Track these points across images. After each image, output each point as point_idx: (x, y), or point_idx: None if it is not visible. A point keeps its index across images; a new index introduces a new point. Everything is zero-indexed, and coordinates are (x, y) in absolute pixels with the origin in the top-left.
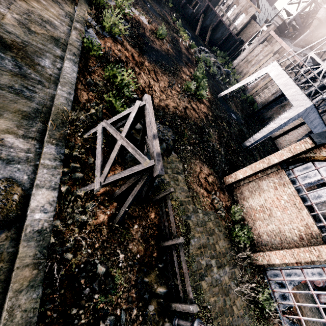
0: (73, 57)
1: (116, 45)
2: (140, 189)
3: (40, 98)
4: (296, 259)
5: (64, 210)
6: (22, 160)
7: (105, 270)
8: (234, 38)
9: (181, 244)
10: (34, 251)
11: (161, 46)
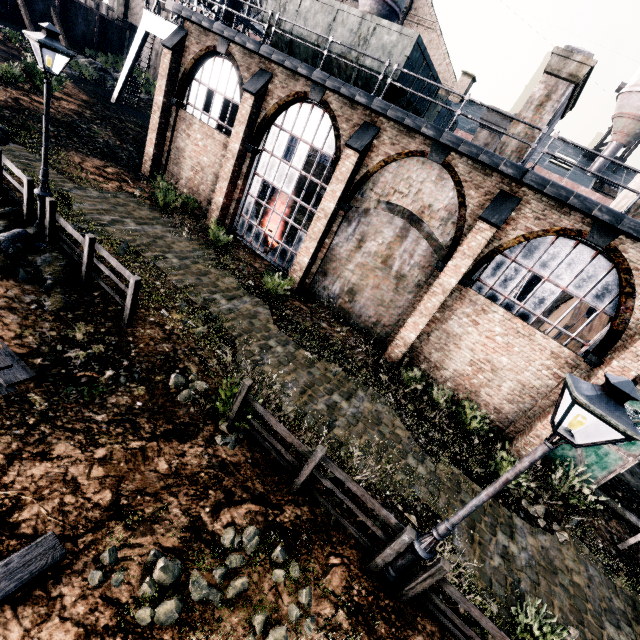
0: None
1: None
2: None
3: None
4: (227, 179)
5: None
6: None
7: None
8: (115, 25)
9: (3, 157)
10: None
11: None
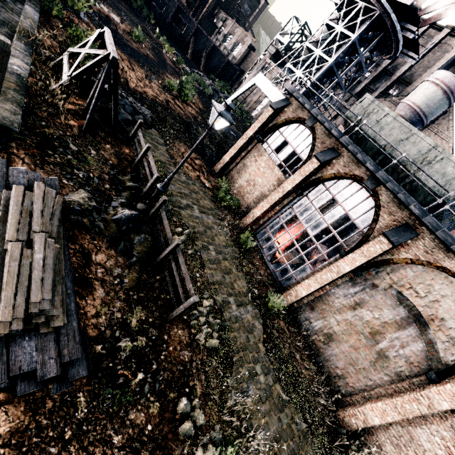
0: (33, 6)
1: (81, 22)
2: (103, 81)
3: (5, 17)
4: (270, 203)
5: (36, 83)
6: None
7: (77, 150)
8: (233, 67)
9: (149, 151)
10: (16, 80)
11: (139, 48)
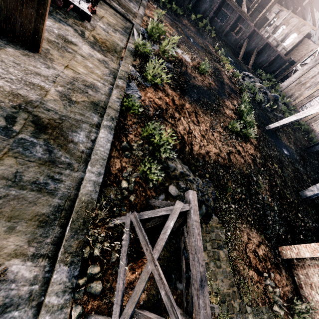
0: (109, 122)
1: (157, 93)
2: None
3: (65, 188)
4: None
5: None
6: (22, 300)
7: None
8: (282, 59)
9: None
10: None
11: (203, 81)
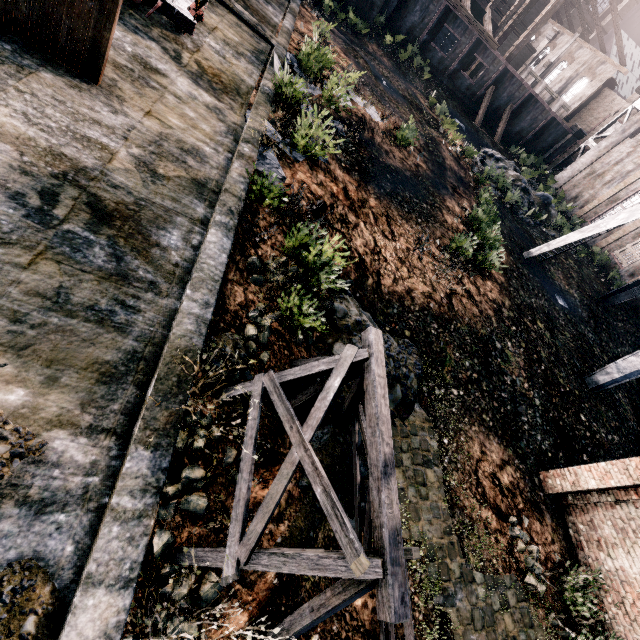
0: (226, 218)
1: (316, 174)
2: (334, 608)
3: (145, 324)
4: None
5: None
6: (72, 498)
7: None
8: (560, 127)
9: None
10: None
11: (404, 160)
